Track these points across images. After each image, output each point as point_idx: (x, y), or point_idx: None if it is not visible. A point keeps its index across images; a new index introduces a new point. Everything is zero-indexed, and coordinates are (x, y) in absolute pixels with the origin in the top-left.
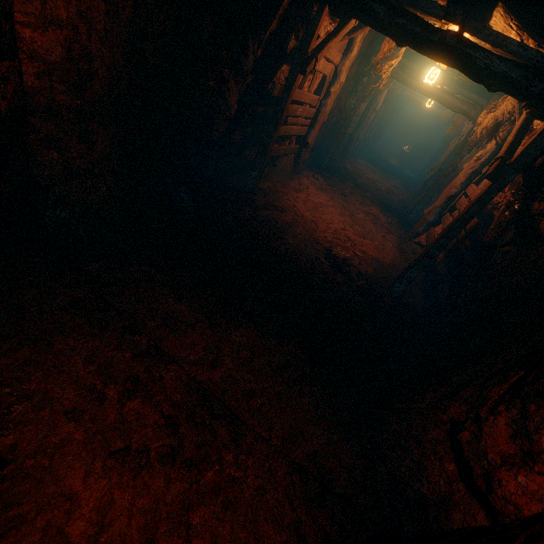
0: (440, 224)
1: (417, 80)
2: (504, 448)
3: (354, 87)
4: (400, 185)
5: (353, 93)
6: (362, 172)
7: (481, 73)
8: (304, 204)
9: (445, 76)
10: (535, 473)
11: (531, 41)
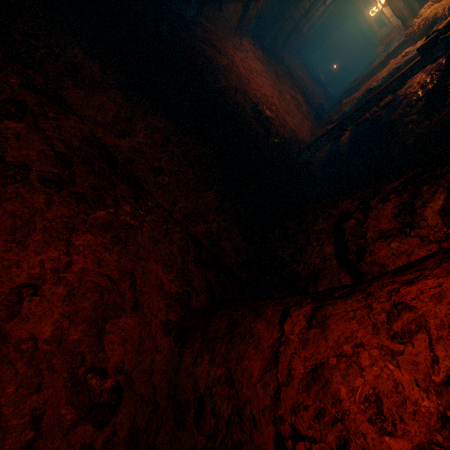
0: None
1: None
2: (385, 226)
3: None
4: (323, 94)
5: None
6: (296, 69)
7: None
8: (241, 62)
9: None
10: (409, 238)
11: None
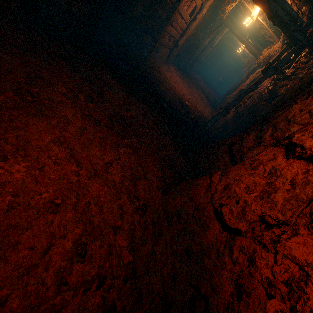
0: None
1: (238, 31)
2: (250, 145)
3: (206, 26)
4: (215, 94)
5: (204, 31)
6: (198, 80)
7: (272, 14)
8: (170, 77)
9: (251, 35)
10: (260, 147)
11: (295, 7)
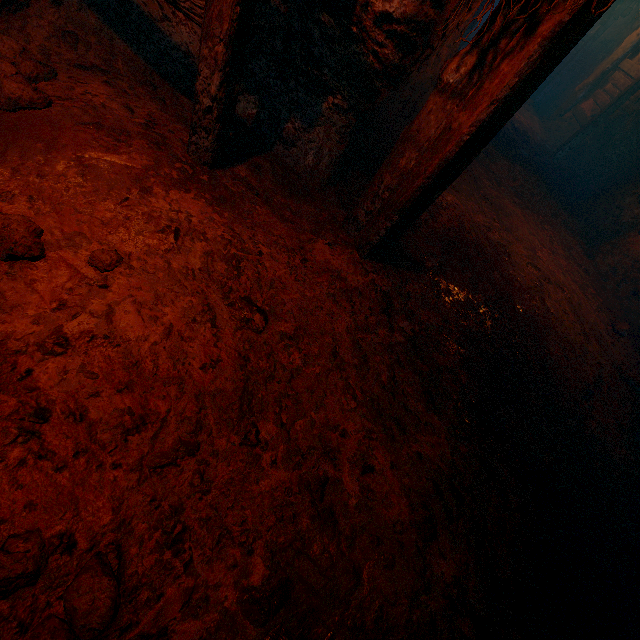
0: (587, 102)
1: None
2: None
3: None
4: None
5: None
6: None
7: None
8: None
9: None
10: None
11: None
